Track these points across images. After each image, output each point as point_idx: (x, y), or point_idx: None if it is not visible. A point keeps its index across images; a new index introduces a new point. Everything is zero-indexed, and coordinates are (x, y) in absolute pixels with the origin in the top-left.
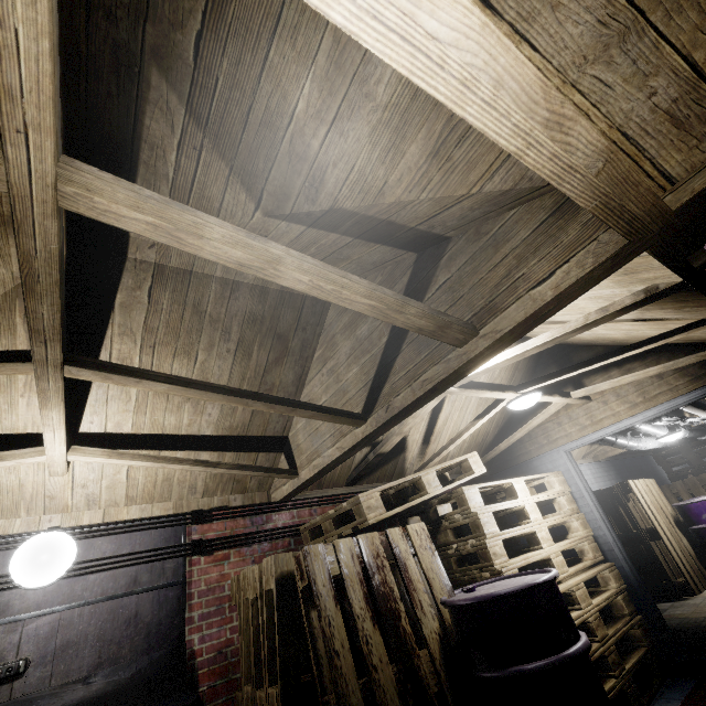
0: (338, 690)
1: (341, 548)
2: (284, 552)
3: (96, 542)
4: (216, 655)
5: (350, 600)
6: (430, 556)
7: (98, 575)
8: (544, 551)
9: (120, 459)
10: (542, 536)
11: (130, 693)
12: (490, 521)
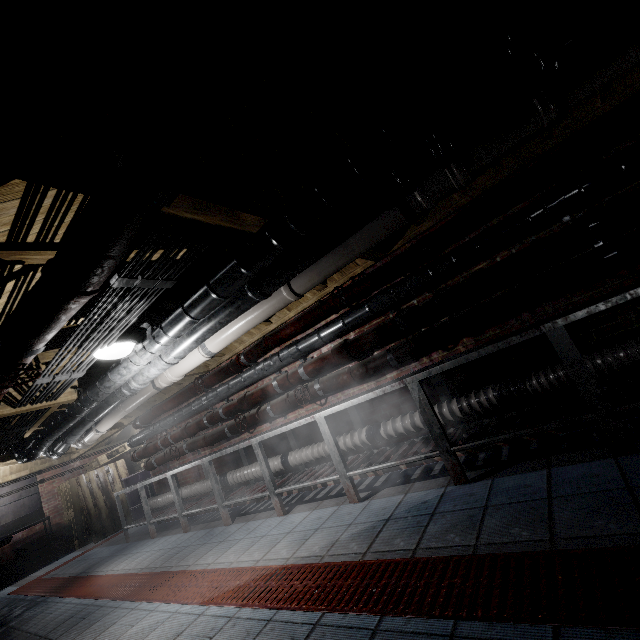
0: (86, 504)
1: (90, 474)
2: (78, 475)
3: (4, 488)
4: (55, 508)
5: (92, 486)
6: (124, 468)
7: (8, 497)
8: None
9: (9, 465)
10: None
11: (27, 521)
12: None
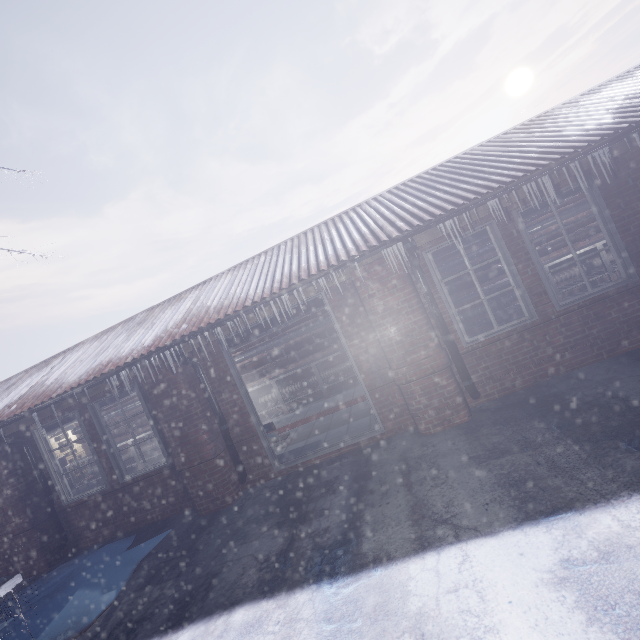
0: None
1: None
2: None
3: None
4: None
5: None
6: None
7: None
8: (75, 447)
9: None
10: (75, 444)
11: None
12: (57, 446)
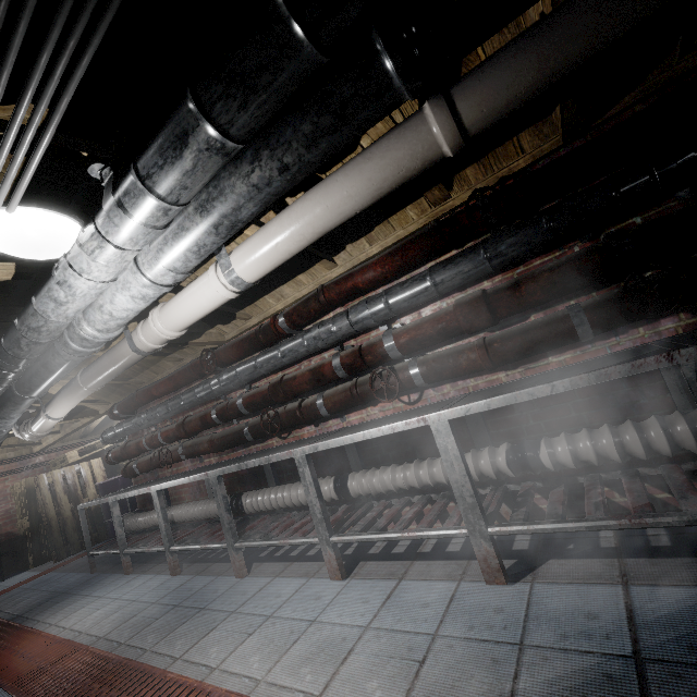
0: (46, 512)
1: (54, 473)
2: (40, 473)
3: None
4: (6, 513)
5: (56, 489)
6: (100, 469)
7: None
8: None
9: None
10: None
11: None
12: None
